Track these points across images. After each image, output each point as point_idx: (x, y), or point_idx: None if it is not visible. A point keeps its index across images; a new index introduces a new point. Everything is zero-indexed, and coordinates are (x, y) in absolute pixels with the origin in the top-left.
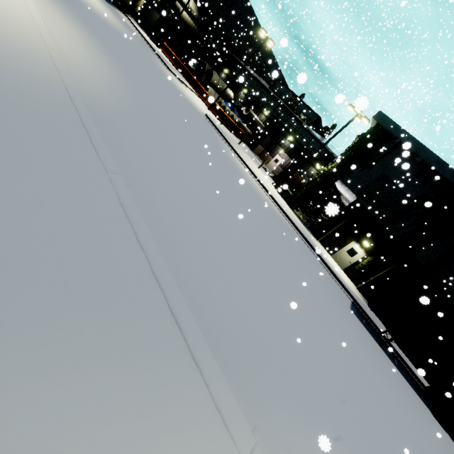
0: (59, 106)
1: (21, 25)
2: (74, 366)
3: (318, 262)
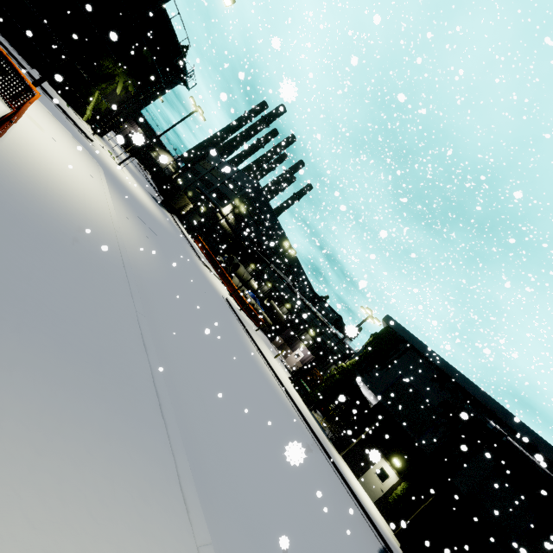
0: (115, 265)
1: (103, 216)
2: (98, 404)
3: (337, 478)
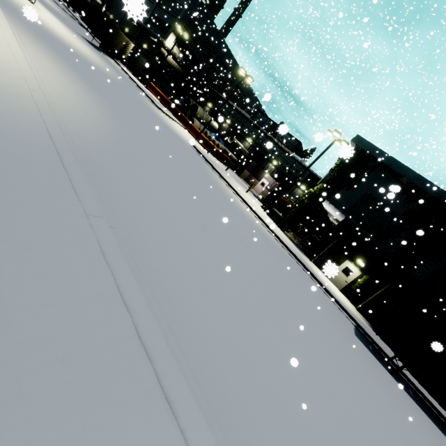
0: (36, 148)
1: (4, 70)
2: None
3: (315, 284)
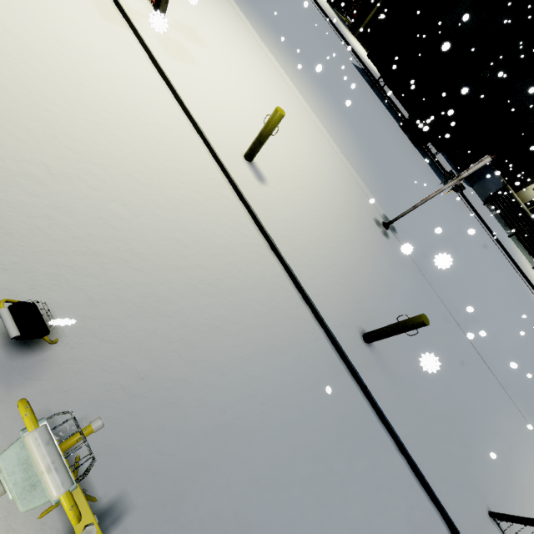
0: None
1: None
2: None
3: (336, 36)
